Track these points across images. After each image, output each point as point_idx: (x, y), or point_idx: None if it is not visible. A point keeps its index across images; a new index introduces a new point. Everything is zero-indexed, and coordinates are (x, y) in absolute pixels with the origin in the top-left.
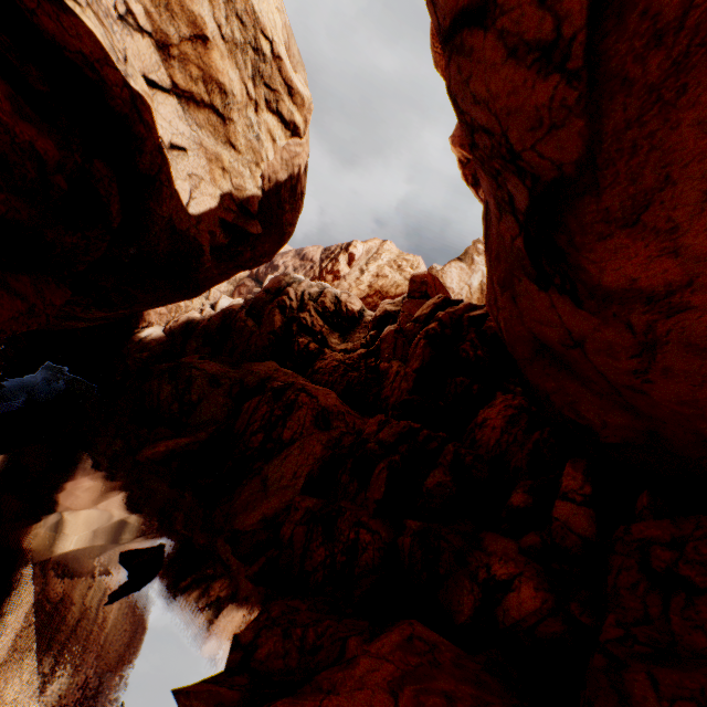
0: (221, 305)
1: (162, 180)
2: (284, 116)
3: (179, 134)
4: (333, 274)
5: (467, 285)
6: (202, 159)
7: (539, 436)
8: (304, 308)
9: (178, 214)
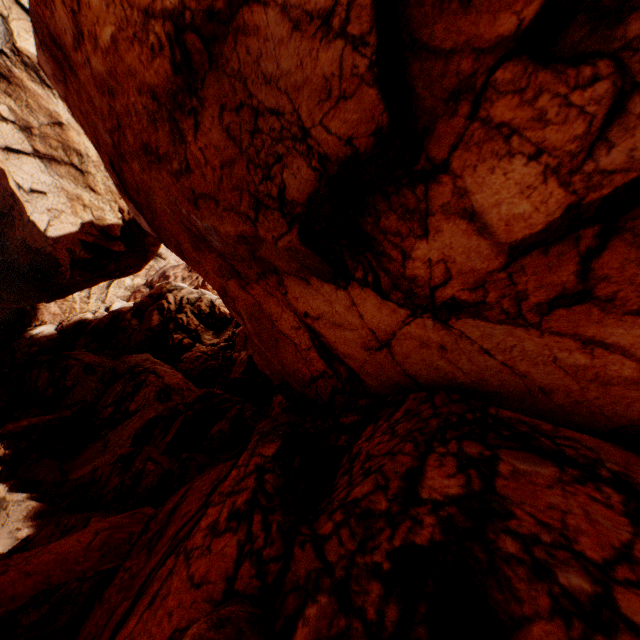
0: (115, 307)
1: (16, 215)
2: None
3: (40, 182)
4: None
5: None
6: (64, 199)
7: None
8: (182, 310)
9: (33, 237)
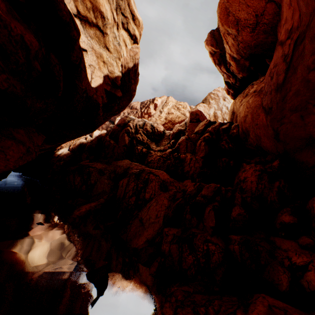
0: (95, 134)
1: (81, 67)
2: (130, 32)
3: (82, 41)
4: (147, 114)
5: (208, 114)
6: (94, 56)
7: (279, 184)
8: (137, 132)
9: (88, 87)
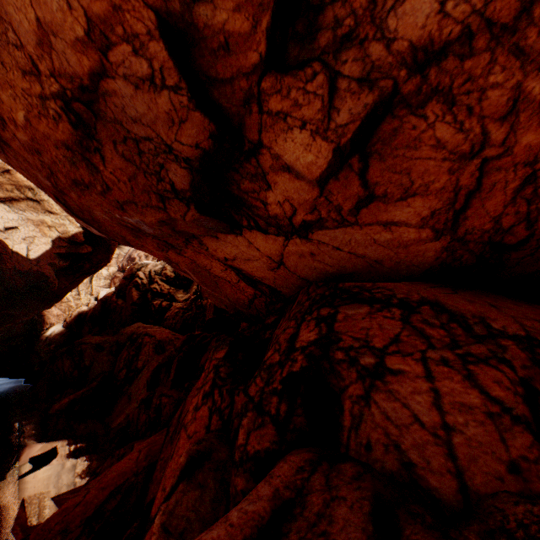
0: (101, 296)
1: (2, 251)
2: None
3: (10, 220)
4: None
5: None
6: (32, 227)
7: None
8: (153, 281)
9: (20, 264)
